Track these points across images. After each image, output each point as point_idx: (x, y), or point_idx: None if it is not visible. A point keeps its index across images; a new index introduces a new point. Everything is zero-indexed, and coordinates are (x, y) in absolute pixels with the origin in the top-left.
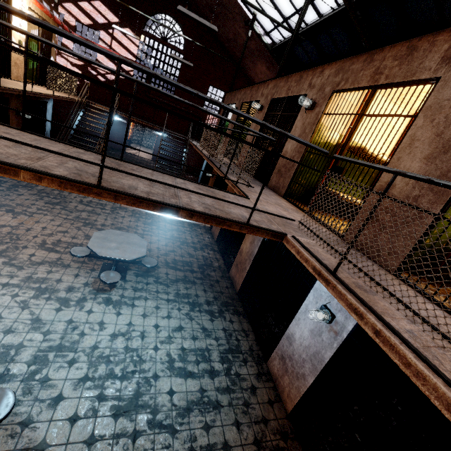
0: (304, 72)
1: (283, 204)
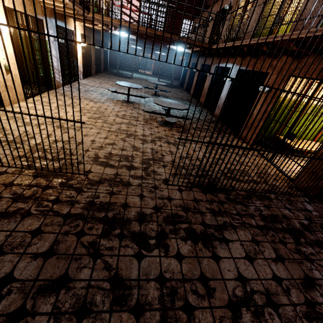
0: None
1: None
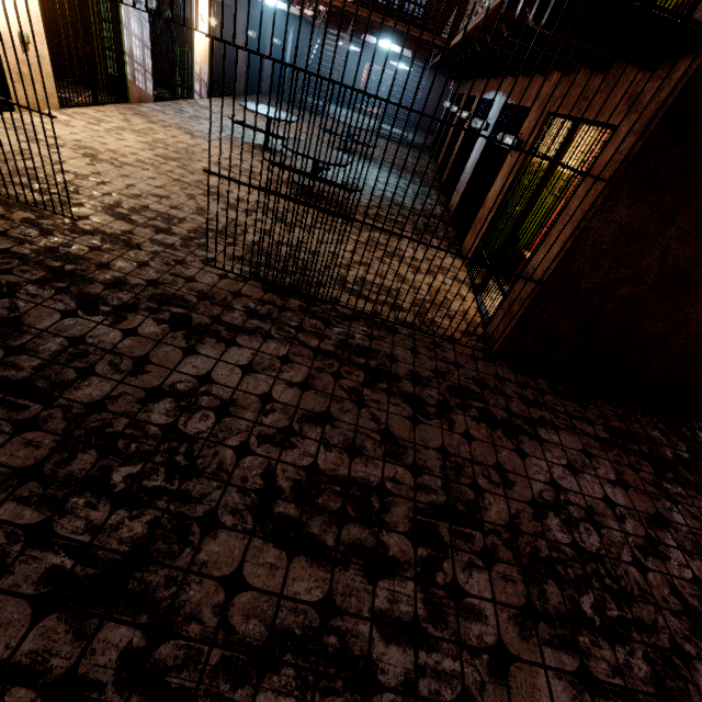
0: None
1: None
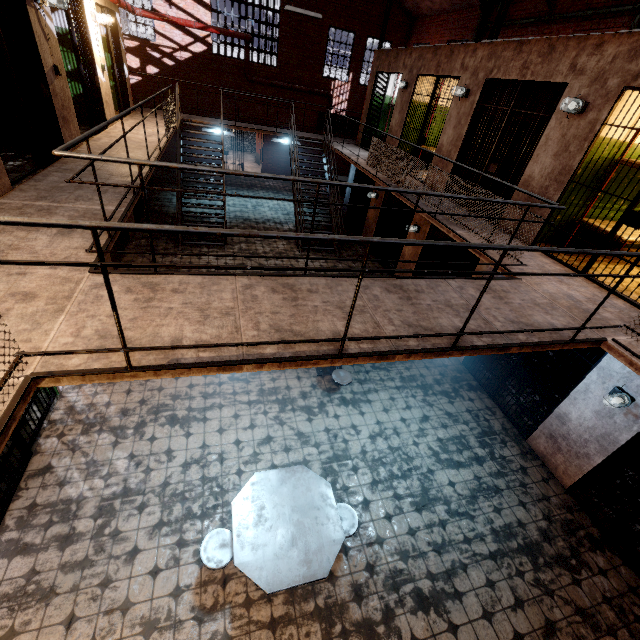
0: (557, 39)
1: (547, 266)
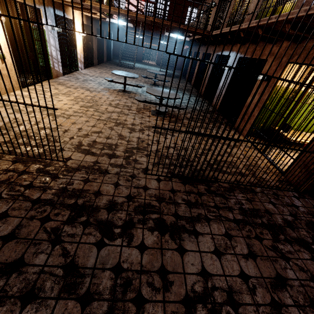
0: None
1: None
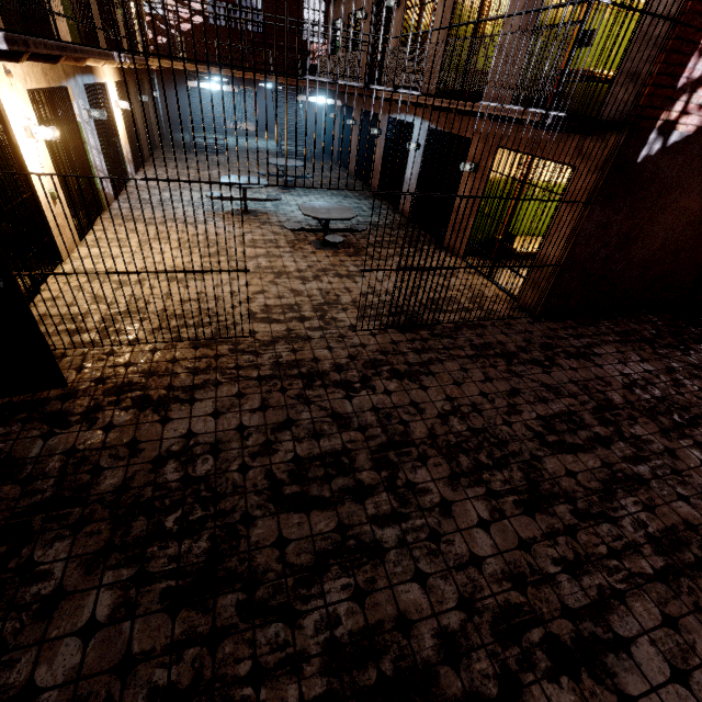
0: None
1: None
